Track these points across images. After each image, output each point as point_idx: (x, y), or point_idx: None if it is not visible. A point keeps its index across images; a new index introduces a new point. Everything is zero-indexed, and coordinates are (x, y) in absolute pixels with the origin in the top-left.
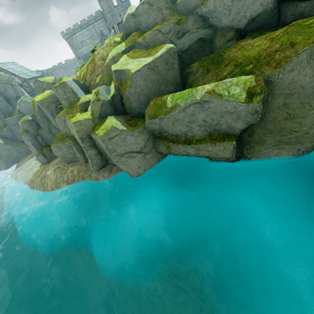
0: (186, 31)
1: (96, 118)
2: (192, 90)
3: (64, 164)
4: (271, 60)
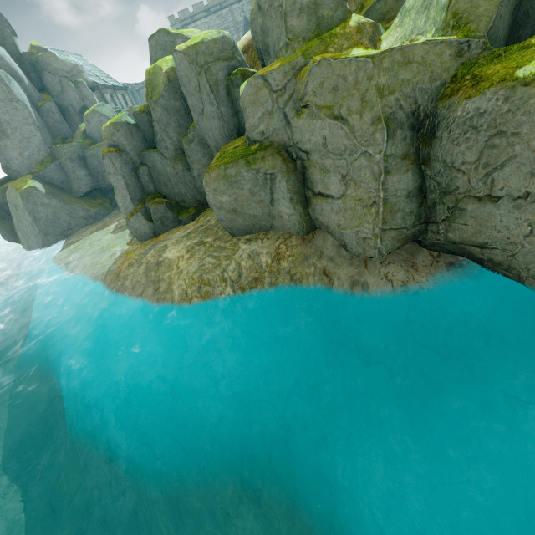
0: None
1: (477, 40)
2: None
3: (217, 236)
4: None
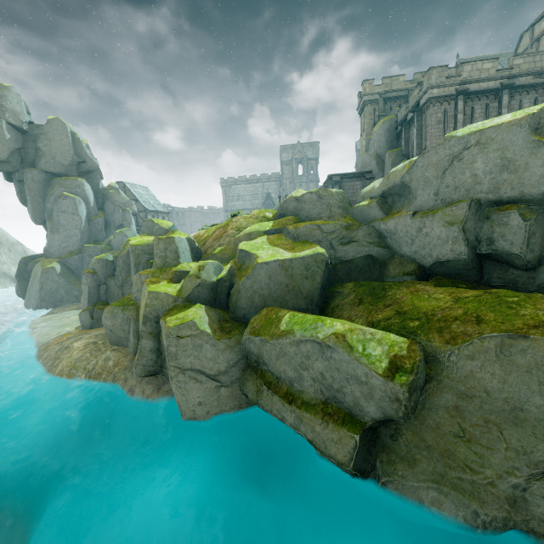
0: (354, 240)
1: (181, 298)
2: (318, 320)
3: (105, 341)
4: (445, 327)
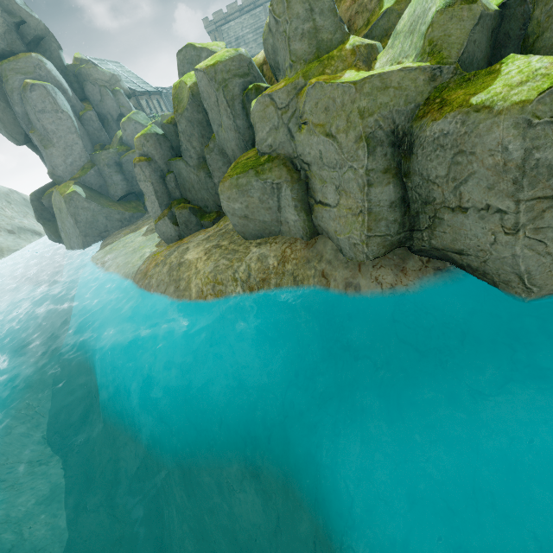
0: None
1: (448, 66)
2: None
3: (232, 240)
4: None
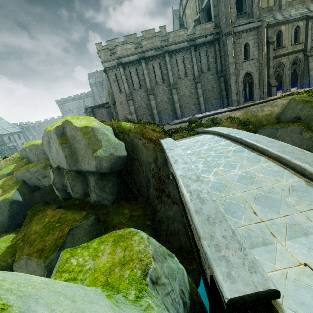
0: (46, 176)
1: None
2: None
3: None
4: (24, 248)
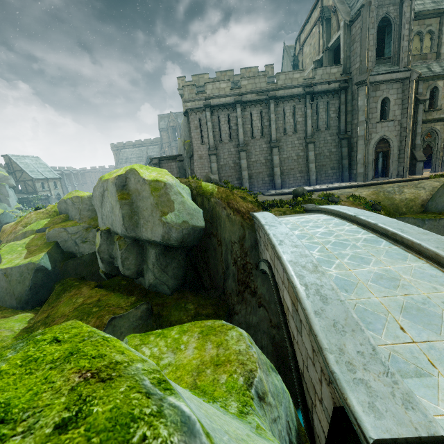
0: (87, 240)
1: None
2: None
3: None
4: None
